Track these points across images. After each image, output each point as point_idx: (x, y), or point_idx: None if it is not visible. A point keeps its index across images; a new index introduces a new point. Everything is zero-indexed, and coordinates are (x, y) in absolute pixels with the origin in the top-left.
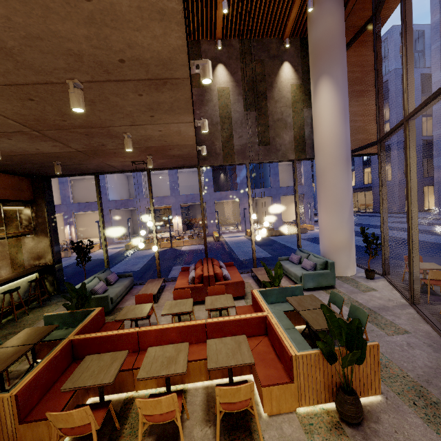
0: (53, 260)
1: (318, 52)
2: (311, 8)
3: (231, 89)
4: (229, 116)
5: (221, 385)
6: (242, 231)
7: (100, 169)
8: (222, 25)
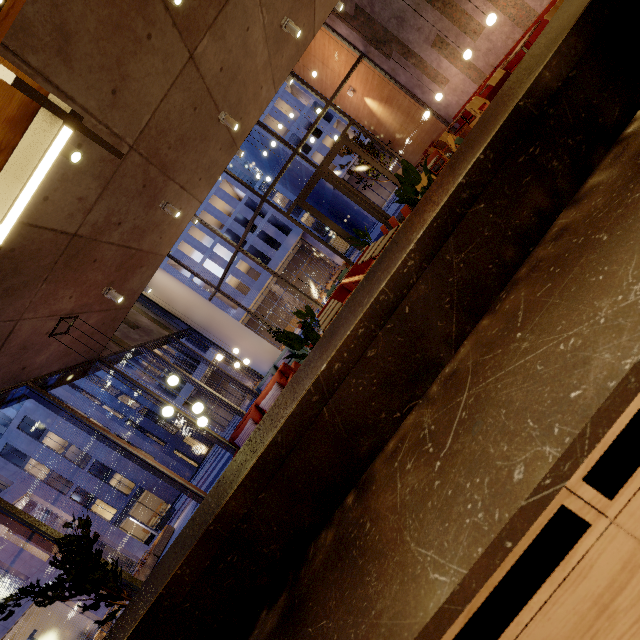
0: None
1: None
2: None
3: None
4: None
5: None
6: None
7: None
8: None
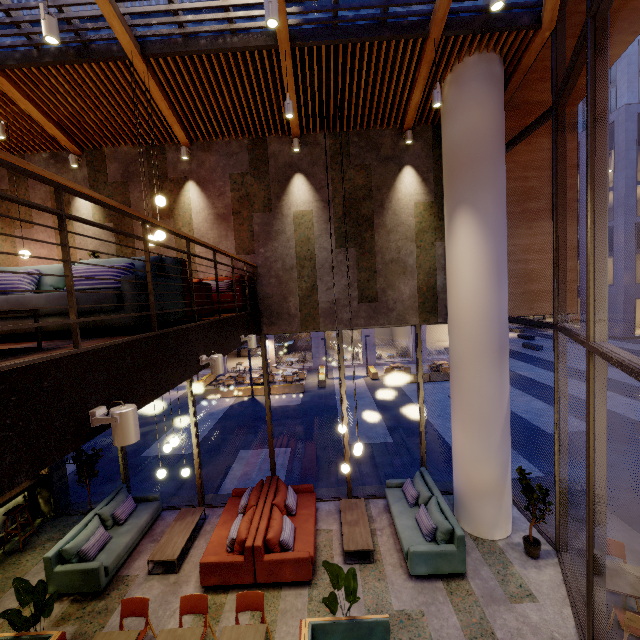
0: (49, 468)
1: (454, 164)
2: (437, 103)
3: (315, 213)
4: (312, 256)
5: None
6: (363, 365)
7: None
8: (301, 114)
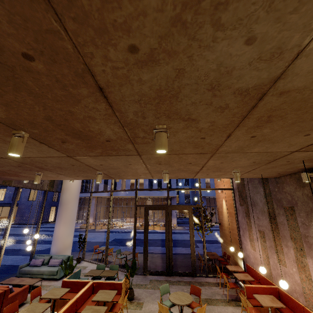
0: None
1: None
2: None
3: None
4: None
5: (110, 309)
6: None
7: None
8: None
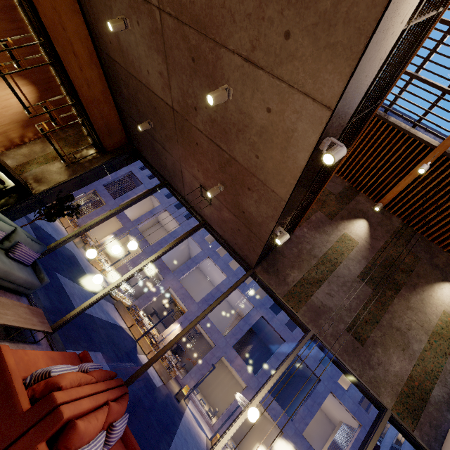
0: (39, 193)
1: None
2: None
3: (359, 245)
4: (335, 264)
5: None
6: (211, 428)
7: (172, 177)
8: (395, 198)
